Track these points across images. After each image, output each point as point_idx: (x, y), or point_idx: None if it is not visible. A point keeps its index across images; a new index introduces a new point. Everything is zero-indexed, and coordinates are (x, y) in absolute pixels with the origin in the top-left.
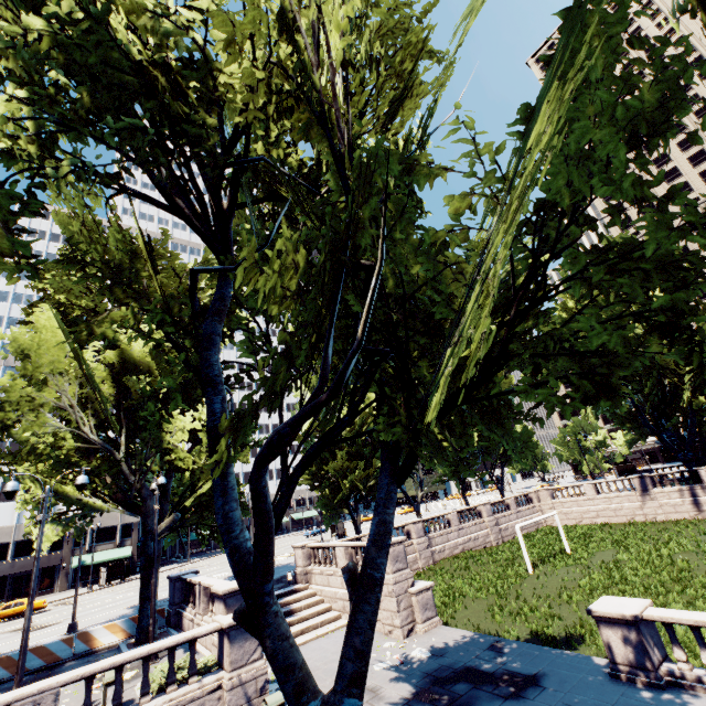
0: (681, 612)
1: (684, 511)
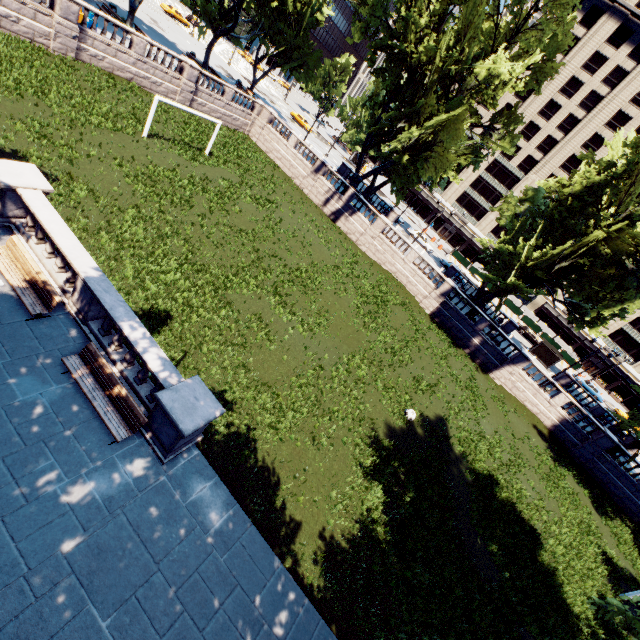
0: (45, 206)
1: (319, 199)
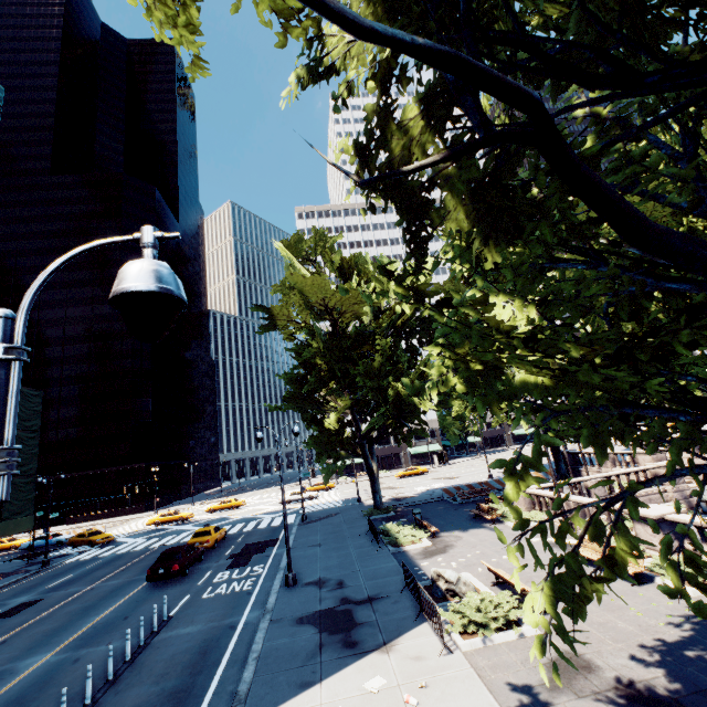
0: None
1: None
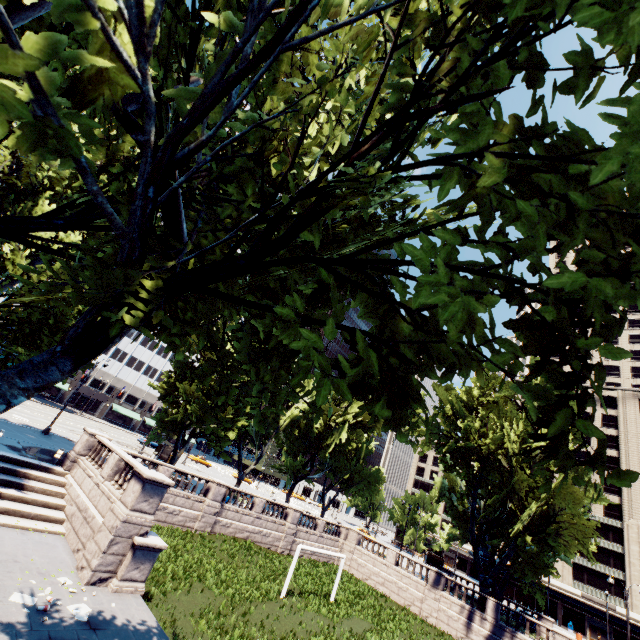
0: None
1: (454, 627)
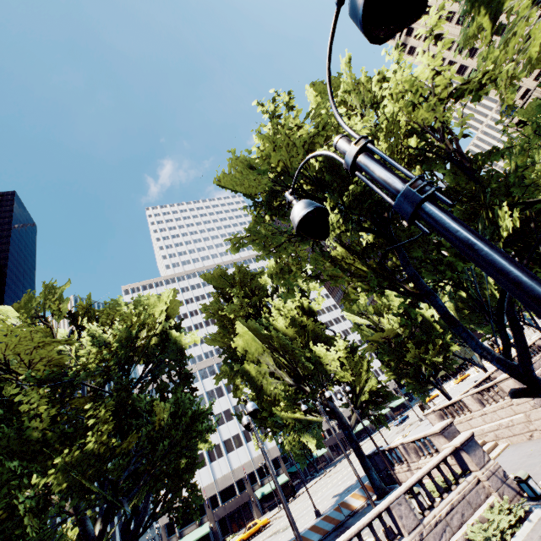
0: None
1: None
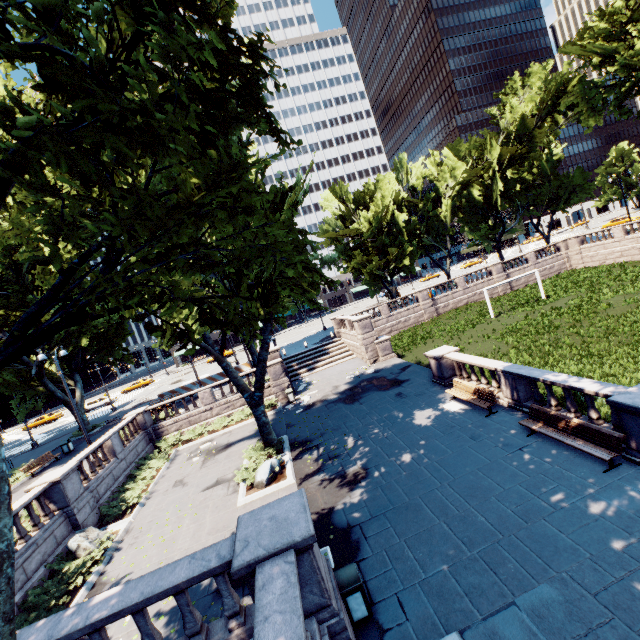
0: (459, 355)
1: None
